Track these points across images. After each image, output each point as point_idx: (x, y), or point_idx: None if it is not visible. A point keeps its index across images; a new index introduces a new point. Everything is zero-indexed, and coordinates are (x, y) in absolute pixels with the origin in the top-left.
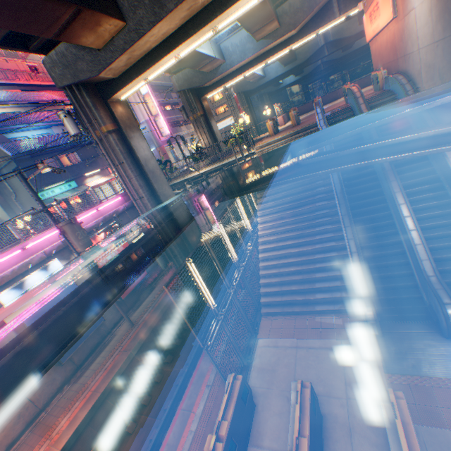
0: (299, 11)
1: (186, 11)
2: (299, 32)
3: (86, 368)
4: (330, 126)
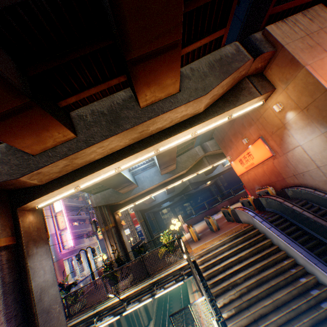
0: (187, 161)
1: (138, 133)
2: (187, 171)
3: None
4: None
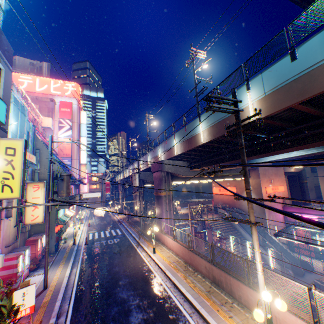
0: None
1: None
2: None
3: None
4: None
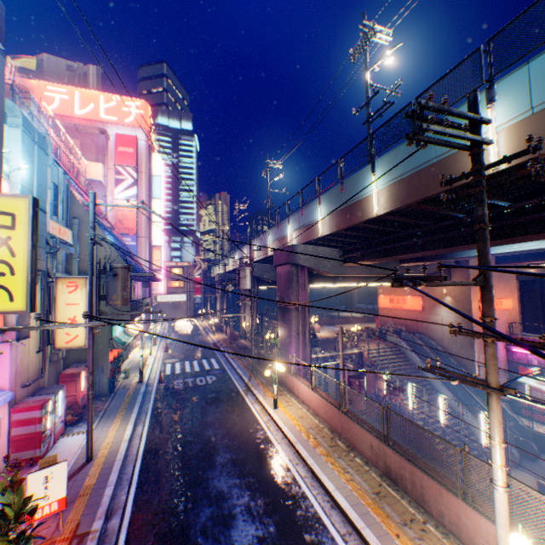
0: None
1: None
2: None
3: None
4: None
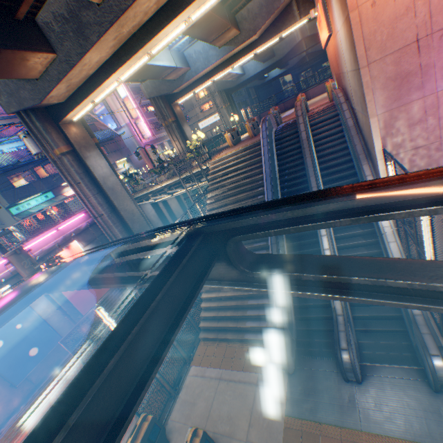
0: (258, 16)
1: (113, 41)
2: (262, 36)
3: (44, 386)
4: (105, 247)
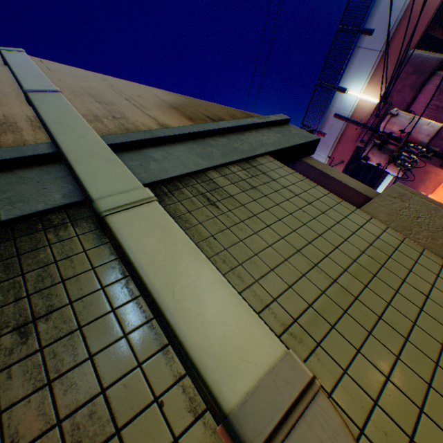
0: None
1: None
2: None
3: None
4: None
